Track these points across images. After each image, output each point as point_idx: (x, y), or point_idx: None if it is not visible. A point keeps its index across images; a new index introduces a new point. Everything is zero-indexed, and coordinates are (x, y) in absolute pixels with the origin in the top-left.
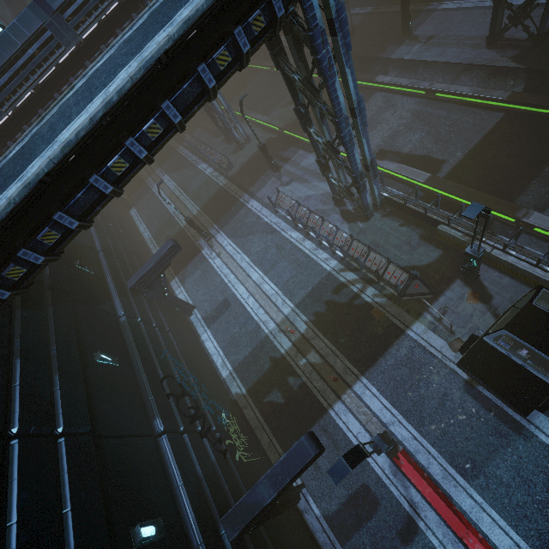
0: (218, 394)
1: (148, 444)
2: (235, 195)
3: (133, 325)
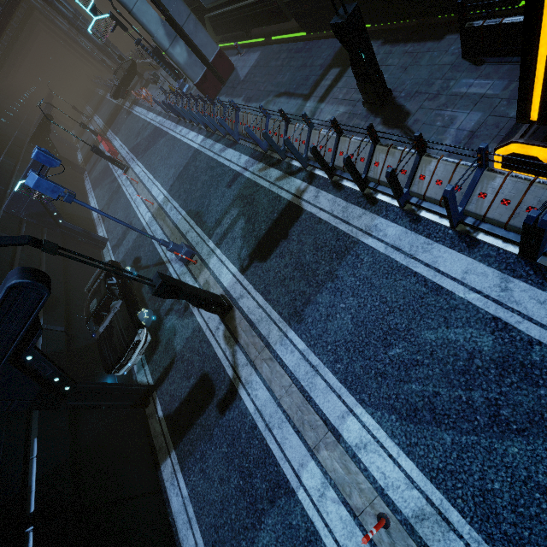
0: (69, 159)
1: (9, 130)
2: (105, 96)
3: (25, 127)
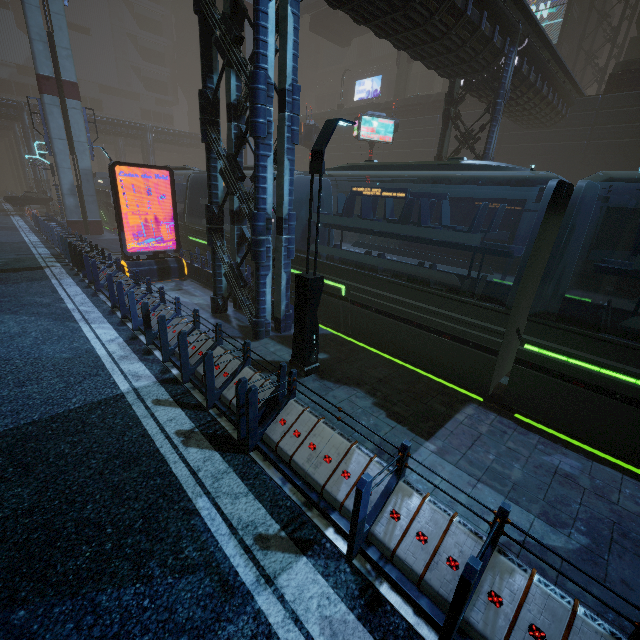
0: None
1: None
2: (3, 202)
3: None
